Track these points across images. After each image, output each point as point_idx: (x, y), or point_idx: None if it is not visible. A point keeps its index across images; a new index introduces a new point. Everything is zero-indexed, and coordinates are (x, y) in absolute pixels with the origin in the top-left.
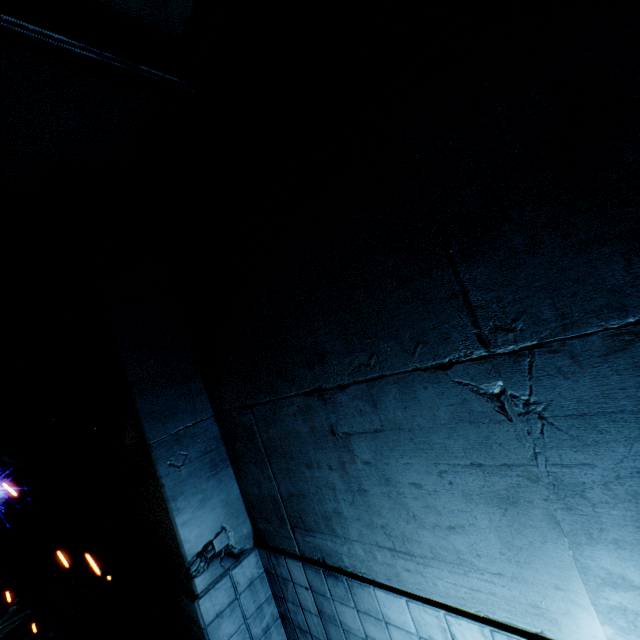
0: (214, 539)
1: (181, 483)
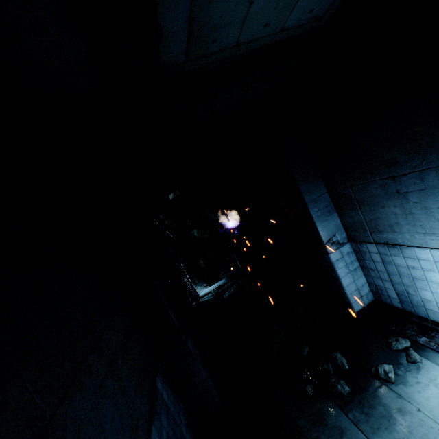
0: (332, 237)
1: (318, 217)
